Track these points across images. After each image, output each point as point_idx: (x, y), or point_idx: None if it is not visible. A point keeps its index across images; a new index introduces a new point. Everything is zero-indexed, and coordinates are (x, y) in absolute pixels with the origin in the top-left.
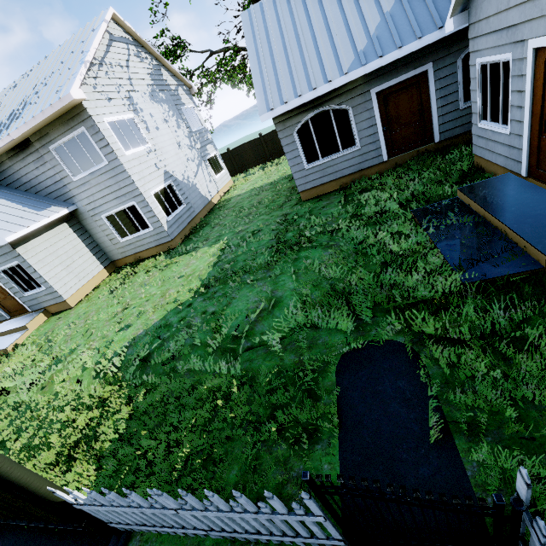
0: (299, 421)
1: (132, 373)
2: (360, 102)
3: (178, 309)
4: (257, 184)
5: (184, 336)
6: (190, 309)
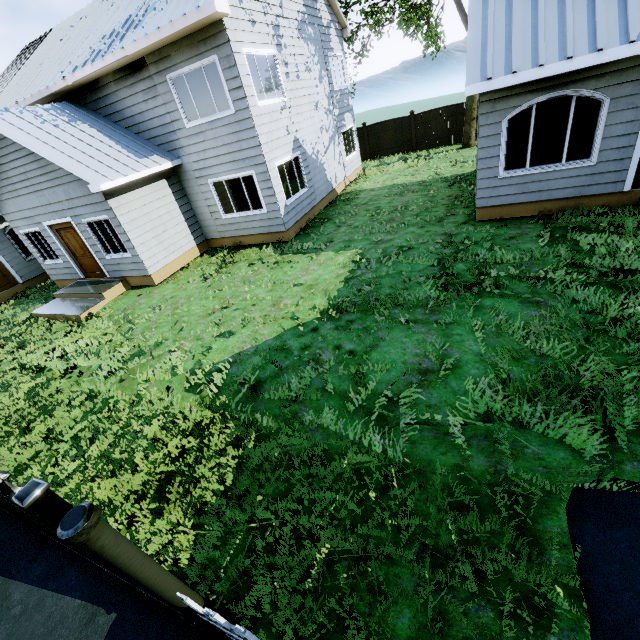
0: (514, 579)
1: (237, 401)
2: (628, 93)
3: (299, 330)
4: (398, 180)
5: (311, 374)
6: (316, 335)
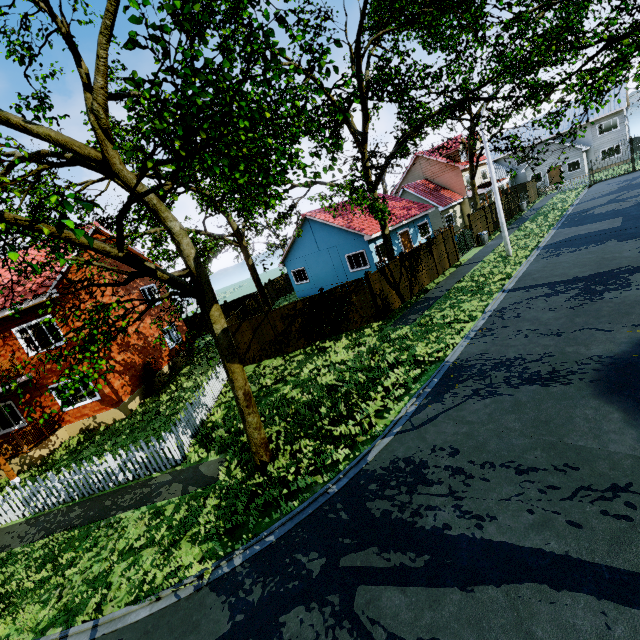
0: None
1: None
2: None
3: None
4: None
5: None
6: None
